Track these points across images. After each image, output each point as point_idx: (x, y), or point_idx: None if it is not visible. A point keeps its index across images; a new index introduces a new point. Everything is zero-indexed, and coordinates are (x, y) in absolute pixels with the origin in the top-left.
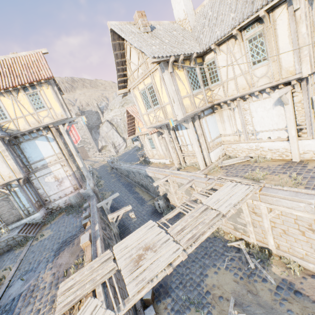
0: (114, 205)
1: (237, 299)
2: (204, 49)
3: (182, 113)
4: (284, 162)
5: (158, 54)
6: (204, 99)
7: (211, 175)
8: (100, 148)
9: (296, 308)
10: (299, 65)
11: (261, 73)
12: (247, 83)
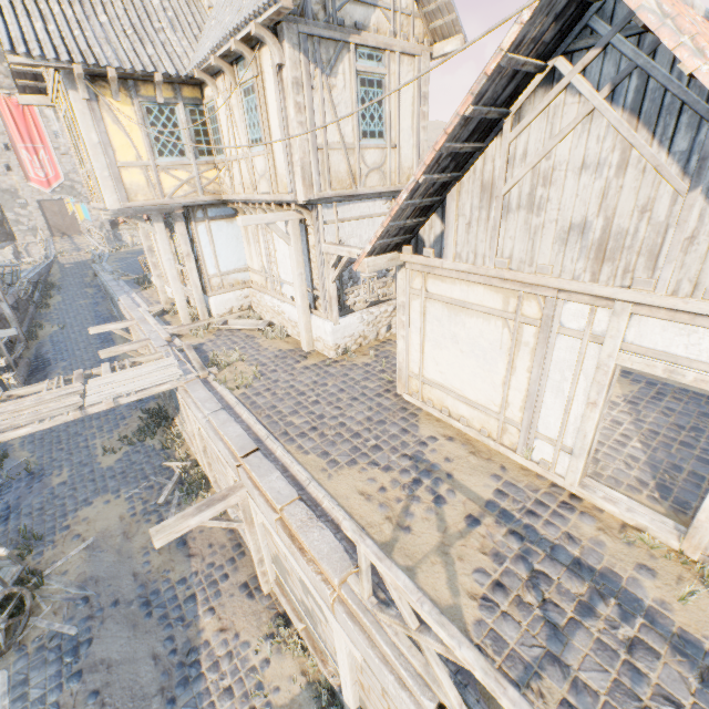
0: (47, 355)
1: (97, 541)
2: (188, 72)
3: (118, 200)
4: (294, 347)
5: (34, 49)
6: (196, 183)
7: (186, 340)
8: (115, 219)
9: (158, 561)
10: (289, 177)
11: (261, 167)
12: (250, 179)
